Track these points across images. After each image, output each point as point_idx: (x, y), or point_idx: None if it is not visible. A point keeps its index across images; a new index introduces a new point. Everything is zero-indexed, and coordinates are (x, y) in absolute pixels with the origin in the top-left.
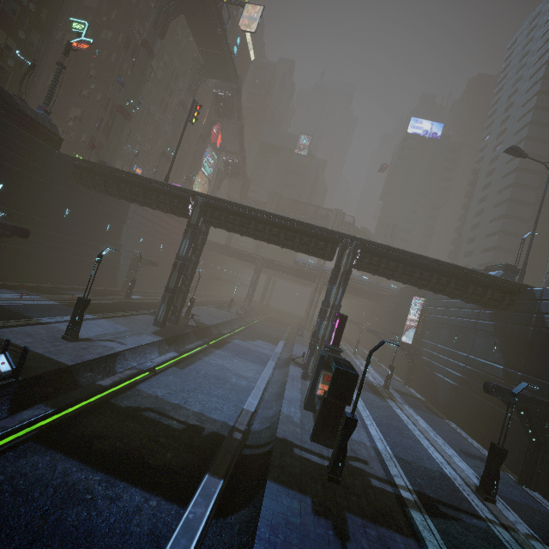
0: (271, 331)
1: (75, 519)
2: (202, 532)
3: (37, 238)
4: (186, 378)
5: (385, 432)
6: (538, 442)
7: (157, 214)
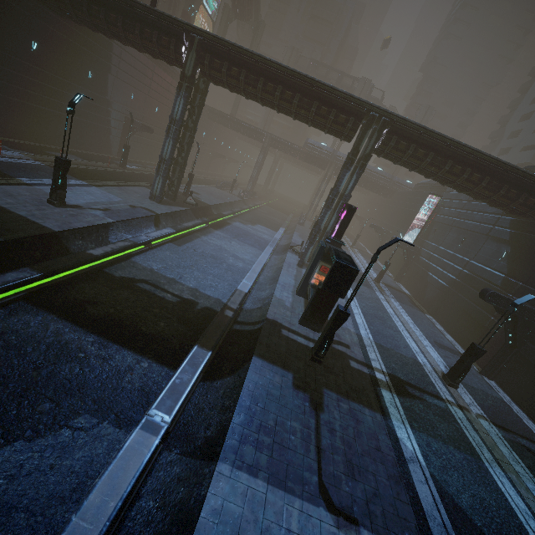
0: (272, 217)
1: (69, 373)
2: (188, 395)
3: (4, 81)
4: (183, 255)
5: (370, 321)
6: (513, 344)
7: (148, 63)
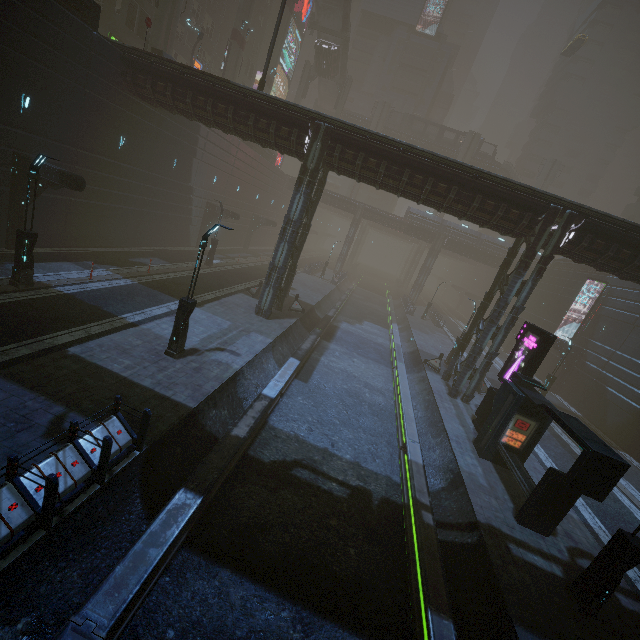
0: (372, 305)
1: None
2: None
3: (89, 184)
4: (317, 399)
5: None
6: None
7: (233, 139)
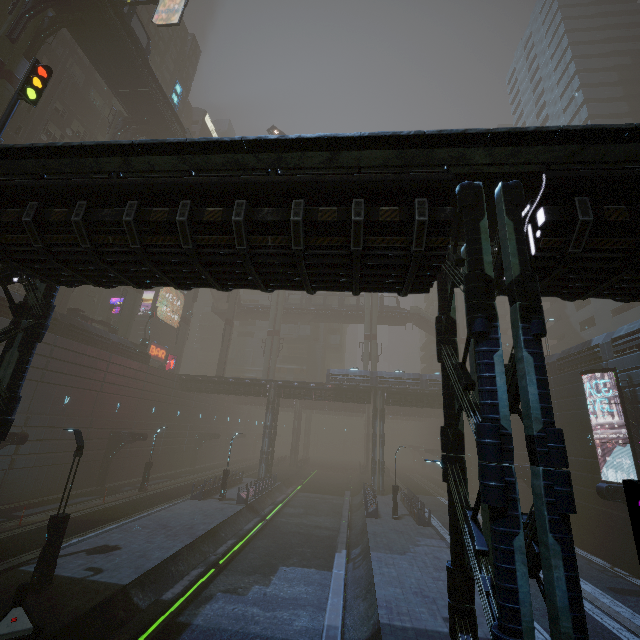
0: (314, 518)
1: None
2: None
3: None
4: None
5: None
6: None
7: None
